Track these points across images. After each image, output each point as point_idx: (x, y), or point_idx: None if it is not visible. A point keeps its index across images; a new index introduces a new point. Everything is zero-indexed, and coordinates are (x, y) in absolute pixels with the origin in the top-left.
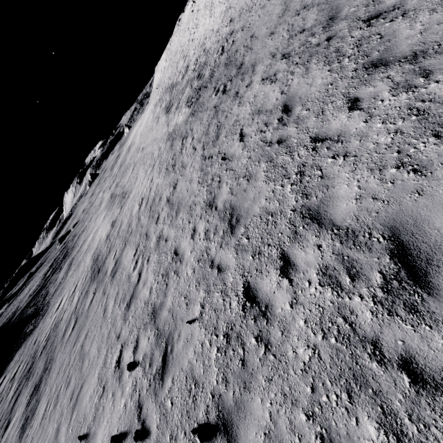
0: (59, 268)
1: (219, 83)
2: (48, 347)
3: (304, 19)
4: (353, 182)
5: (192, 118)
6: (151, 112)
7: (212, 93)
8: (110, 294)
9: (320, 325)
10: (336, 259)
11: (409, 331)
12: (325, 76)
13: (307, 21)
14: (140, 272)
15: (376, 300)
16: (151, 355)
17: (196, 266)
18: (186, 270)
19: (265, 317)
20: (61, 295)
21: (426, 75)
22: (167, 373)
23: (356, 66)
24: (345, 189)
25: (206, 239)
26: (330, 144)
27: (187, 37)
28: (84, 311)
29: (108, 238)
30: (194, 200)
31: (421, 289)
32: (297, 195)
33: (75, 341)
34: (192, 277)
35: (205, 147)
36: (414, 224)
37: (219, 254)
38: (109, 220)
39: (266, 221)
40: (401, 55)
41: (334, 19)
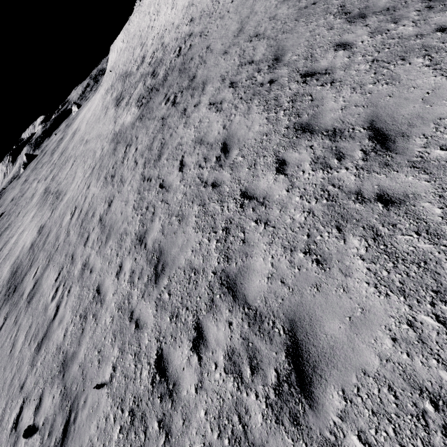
0: None
1: (171, 91)
2: None
3: (255, 49)
4: (268, 257)
5: (139, 122)
6: (101, 98)
7: (162, 100)
8: (22, 325)
9: (218, 420)
10: (242, 344)
11: (289, 445)
12: (263, 124)
13: (257, 52)
14: (58, 305)
15: (268, 401)
16: (53, 421)
17: (116, 314)
18: (105, 316)
19: (171, 398)
20: None
21: (340, 157)
22: None
23: (289, 123)
24: (261, 263)
25: (130, 283)
26: (256, 205)
27: (147, 22)
28: None
29: (32, 247)
30: (126, 228)
31: (305, 399)
32: (220, 256)
33: None
34: (110, 328)
35: (146, 165)
36: (309, 322)
37: (140, 305)
38: (37, 223)
39: (188, 278)
40: (324, 127)
41: (279, 61)
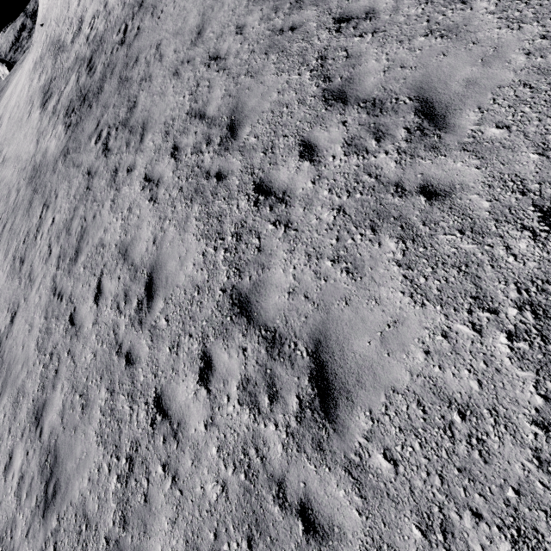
0: None
1: (105, 118)
2: None
3: (210, 89)
4: (167, 548)
5: (62, 164)
6: (28, 75)
7: (92, 133)
8: None
9: None
10: None
11: None
12: (198, 263)
13: (212, 97)
14: None
15: None
16: None
17: None
18: None
19: None
20: None
21: (272, 396)
22: None
23: (227, 282)
24: None
25: (17, 498)
26: (168, 432)
27: None
28: None
29: None
30: (25, 382)
31: None
32: (117, 511)
33: None
34: None
35: (60, 263)
36: None
37: None
38: None
39: (78, 532)
40: (265, 319)
41: (234, 135)
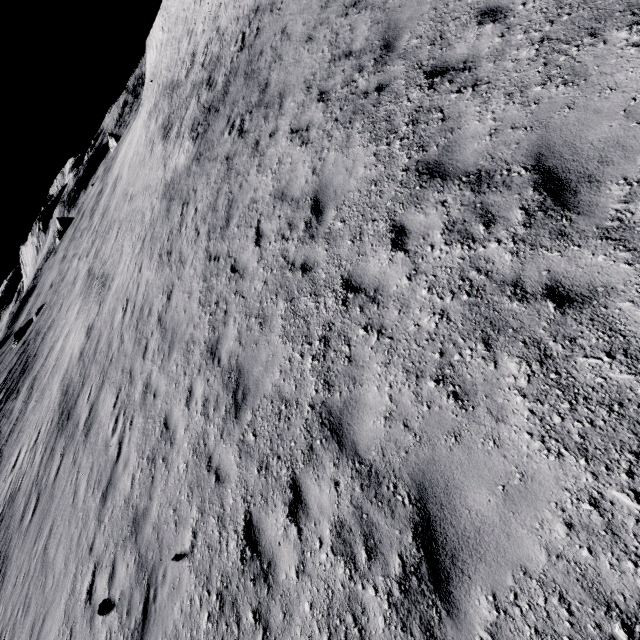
0: (16, 391)
1: (235, 111)
2: (1, 534)
3: (353, 30)
4: (384, 385)
5: (196, 166)
6: (143, 126)
7: (224, 128)
8: (82, 467)
9: (327, 619)
10: (354, 515)
11: None
12: (369, 164)
13: (356, 35)
14: (120, 441)
15: (391, 600)
16: (130, 597)
17: (190, 459)
18: (177, 461)
19: (266, 581)
20: (18, 444)
21: (488, 222)
22: (148, 634)
23: (409, 162)
24: (375, 394)
25: (204, 416)
26: (364, 301)
27: None
28: (49, 484)
29: (81, 358)
30: (193, 334)
31: (441, 602)
32: (319, 381)
33: (37, 536)
34: (184, 479)
35: (211, 236)
36: (445, 490)
37: (219, 449)
38: (84, 322)
39: (278, 413)
40: (463, 168)
41: (390, 49)
